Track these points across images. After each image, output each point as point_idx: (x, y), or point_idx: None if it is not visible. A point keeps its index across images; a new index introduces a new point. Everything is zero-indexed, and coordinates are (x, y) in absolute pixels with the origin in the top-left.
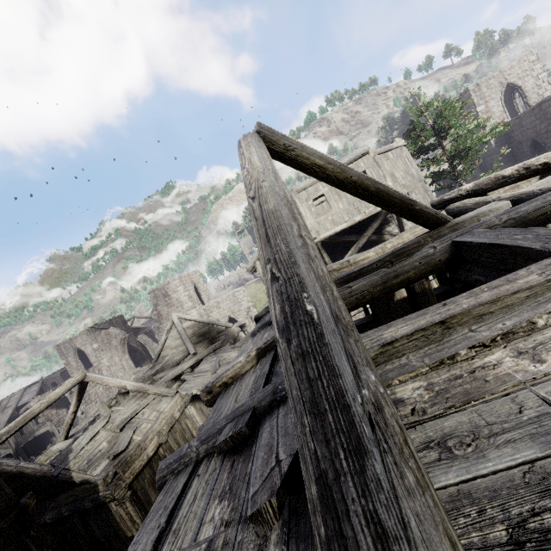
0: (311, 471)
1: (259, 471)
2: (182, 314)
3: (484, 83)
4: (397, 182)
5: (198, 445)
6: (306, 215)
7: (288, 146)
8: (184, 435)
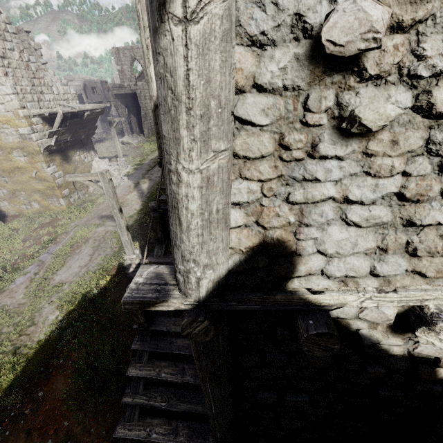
0: None
1: None
2: None
3: None
4: None
5: None
6: None
7: None
8: None
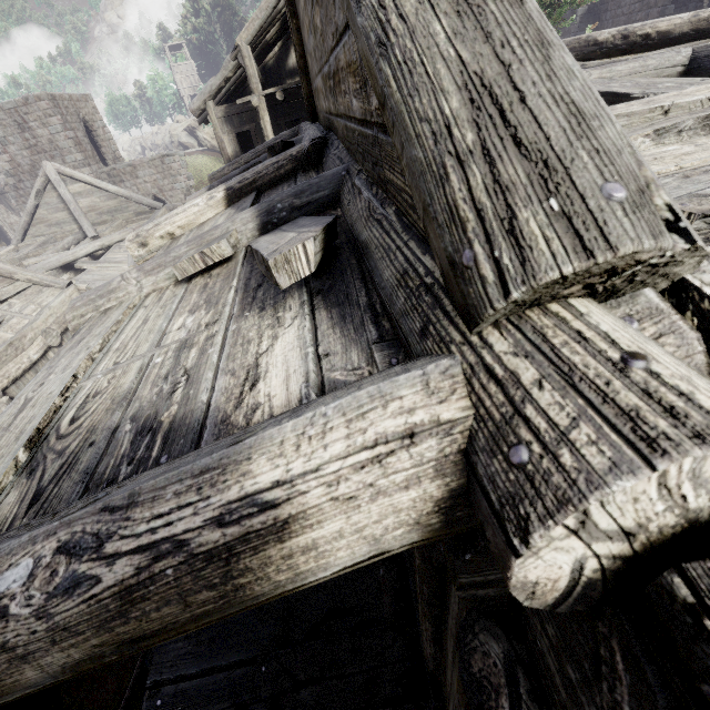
0: (448, 80)
1: (271, 245)
2: (64, 167)
3: None
4: None
5: (140, 276)
6: None
7: None
8: None
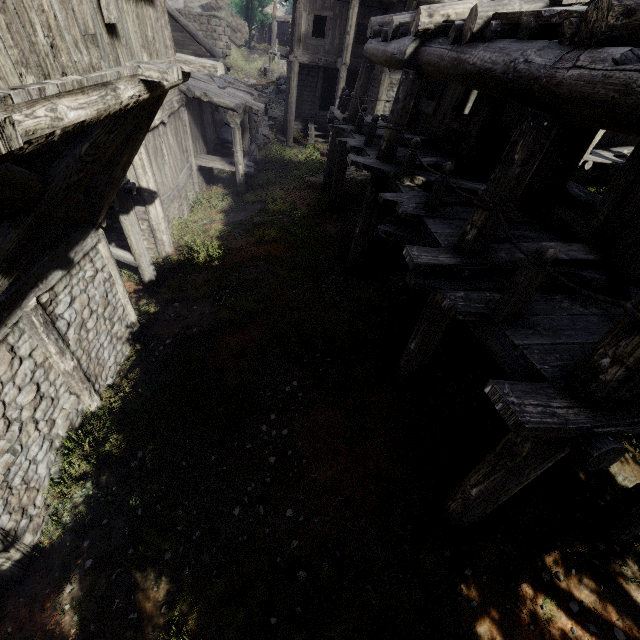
0: None
1: None
2: None
3: None
4: None
5: (522, 2)
6: None
7: None
8: (177, 136)
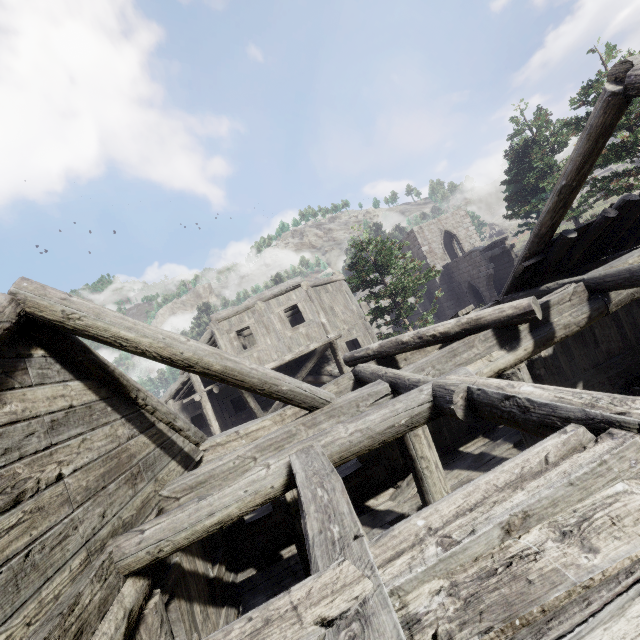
0: None
1: None
2: None
3: (426, 227)
4: (337, 316)
5: None
6: (227, 350)
7: (71, 314)
8: None
